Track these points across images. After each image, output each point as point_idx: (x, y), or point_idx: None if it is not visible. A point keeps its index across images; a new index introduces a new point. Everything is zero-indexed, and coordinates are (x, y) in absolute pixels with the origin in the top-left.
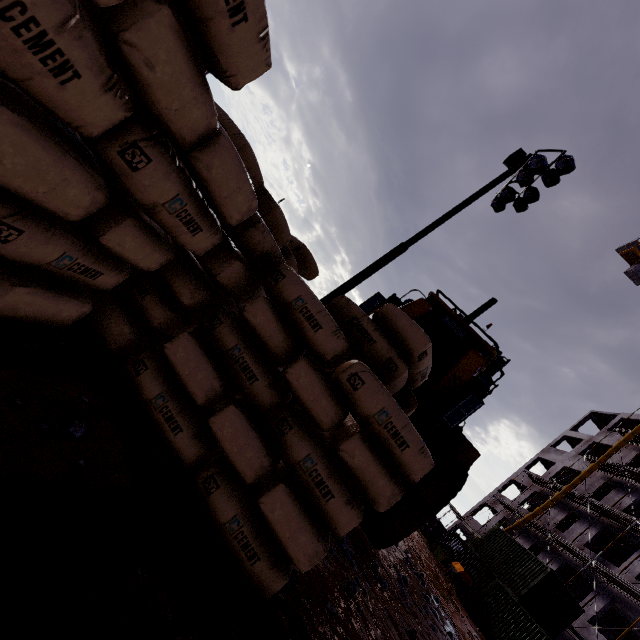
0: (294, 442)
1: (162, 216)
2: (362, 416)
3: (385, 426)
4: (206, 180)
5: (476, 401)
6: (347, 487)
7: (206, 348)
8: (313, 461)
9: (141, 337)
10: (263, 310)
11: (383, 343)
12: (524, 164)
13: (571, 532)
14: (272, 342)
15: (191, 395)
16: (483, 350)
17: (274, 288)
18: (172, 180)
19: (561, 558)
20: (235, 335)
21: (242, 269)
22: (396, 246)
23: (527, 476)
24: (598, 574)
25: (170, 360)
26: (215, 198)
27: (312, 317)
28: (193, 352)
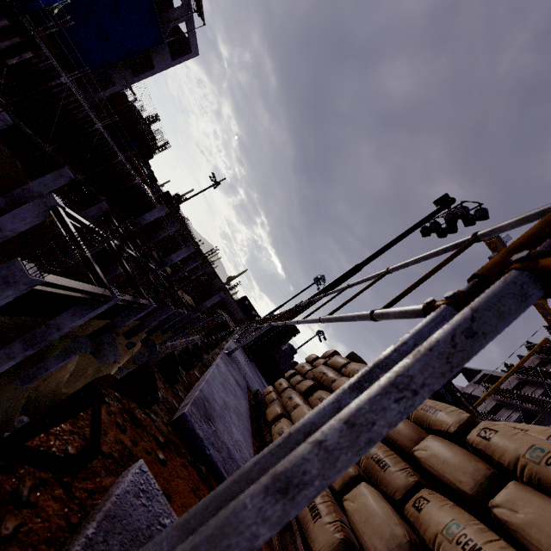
0: None
1: None
2: None
3: None
4: None
5: None
6: None
7: None
8: None
9: None
10: None
11: None
12: (451, 208)
13: None
14: None
15: None
16: None
17: None
18: None
19: None
20: None
21: None
22: (353, 267)
23: None
24: None
25: None
26: None
27: None
28: None
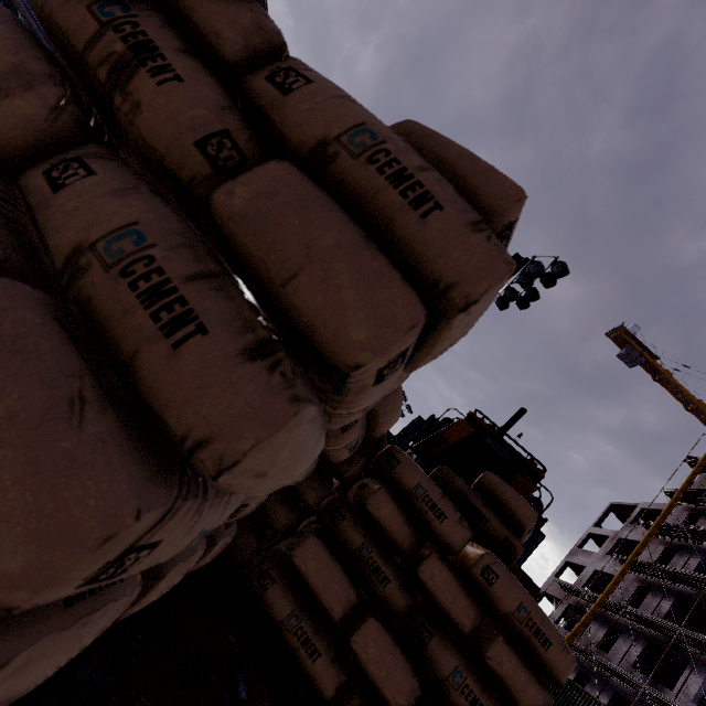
0: (438, 653)
1: (339, 451)
2: (501, 614)
3: (526, 624)
4: (379, 415)
5: (536, 533)
6: (500, 701)
7: (333, 550)
8: (462, 674)
9: (262, 543)
10: (386, 502)
11: (495, 520)
12: (523, 268)
13: (616, 651)
14: (399, 536)
15: (327, 610)
16: (531, 473)
17: (390, 474)
18: (361, 426)
19: (611, 687)
20: (360, 531)
21: (363, 461)
22: None
23: (558, 586)
24: (653, 703)
25: (300, 570)
26: (378, 424)
27: (435, 506)
28: (324, 559)
